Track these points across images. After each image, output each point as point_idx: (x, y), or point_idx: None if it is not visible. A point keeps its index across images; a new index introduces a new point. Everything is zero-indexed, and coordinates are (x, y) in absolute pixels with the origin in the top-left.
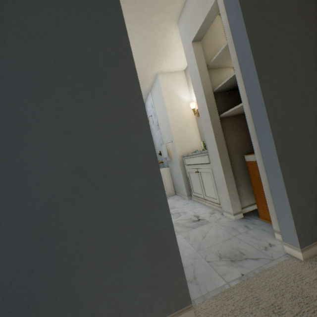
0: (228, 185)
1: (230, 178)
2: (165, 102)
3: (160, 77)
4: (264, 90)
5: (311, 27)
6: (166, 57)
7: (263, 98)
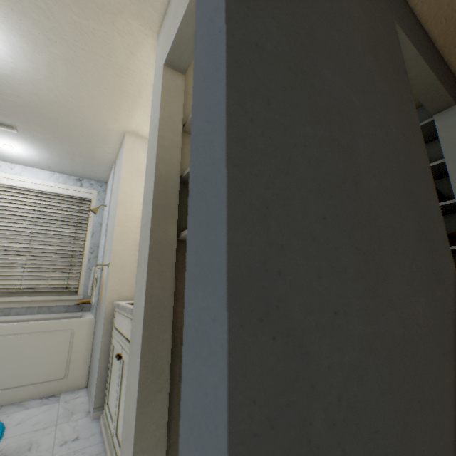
0: (141, 453)
1: (156, 425)
2: (122, 183)
3: (130, 139)
4: (245, 150)
5: (388, 90)
6: (141, 105)
7: (228, 179)
